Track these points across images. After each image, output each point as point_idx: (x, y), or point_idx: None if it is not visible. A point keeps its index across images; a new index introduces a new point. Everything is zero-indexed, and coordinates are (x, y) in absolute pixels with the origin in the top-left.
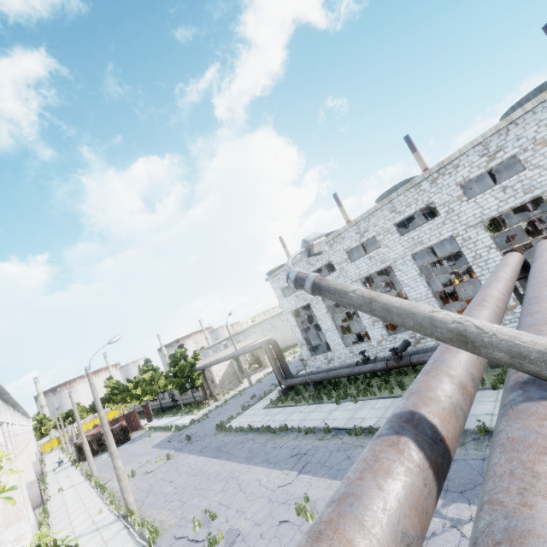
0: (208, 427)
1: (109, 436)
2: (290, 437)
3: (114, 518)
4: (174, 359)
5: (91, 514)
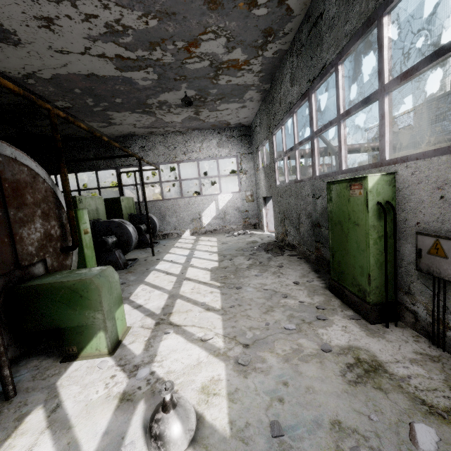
0: None
1: None
2: None
3: None
4: (295, 169)
5: None
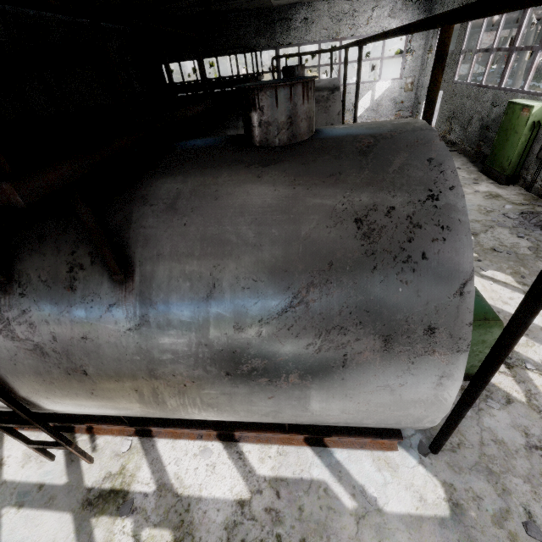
0: None
1: None
2: None
3: None
4: None
5: None
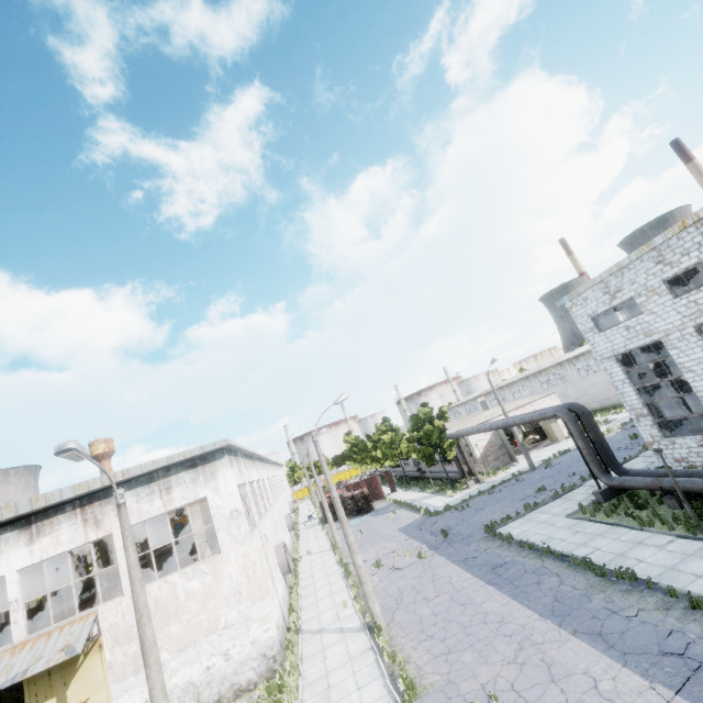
0: (471, 523)
1: (345, 523)
2: (646, 599)
3: (360, 624)
4: (417, 421)
5: (336, 603)
